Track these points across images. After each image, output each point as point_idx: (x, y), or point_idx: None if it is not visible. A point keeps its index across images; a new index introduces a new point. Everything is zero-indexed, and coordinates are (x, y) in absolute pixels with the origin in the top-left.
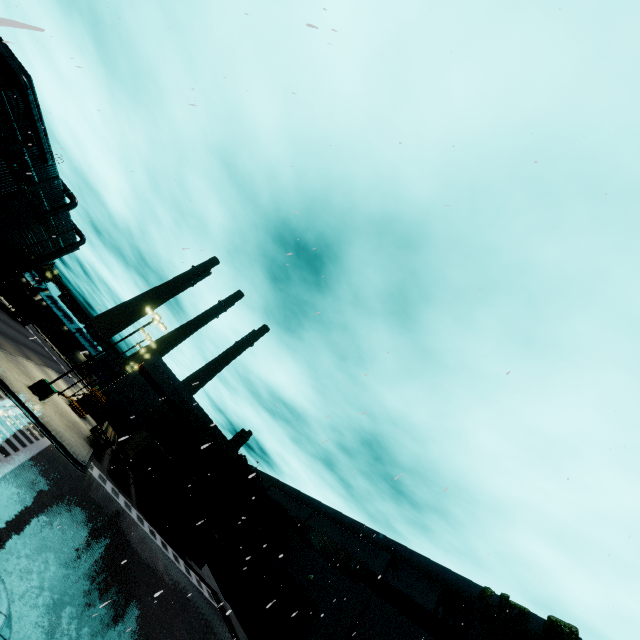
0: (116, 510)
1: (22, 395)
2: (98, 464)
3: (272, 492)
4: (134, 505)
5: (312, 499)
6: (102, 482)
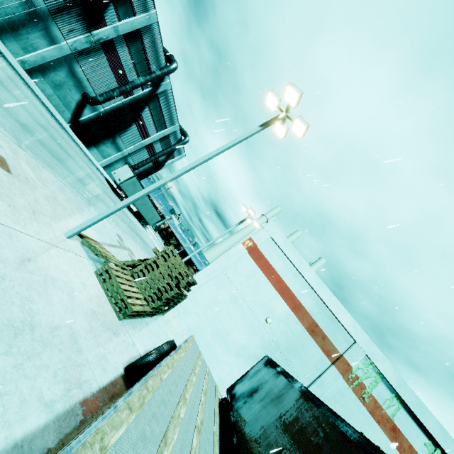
0: None
1: None
2: None
3: None
4: None
5: None
6: None
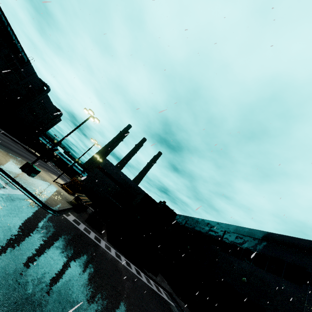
0: (84, 241)
1: (5, 166)
2: (76, 215)
3: (189, 224)
4: (104, 239)
5: (221, 223)
6: (75, 223)
